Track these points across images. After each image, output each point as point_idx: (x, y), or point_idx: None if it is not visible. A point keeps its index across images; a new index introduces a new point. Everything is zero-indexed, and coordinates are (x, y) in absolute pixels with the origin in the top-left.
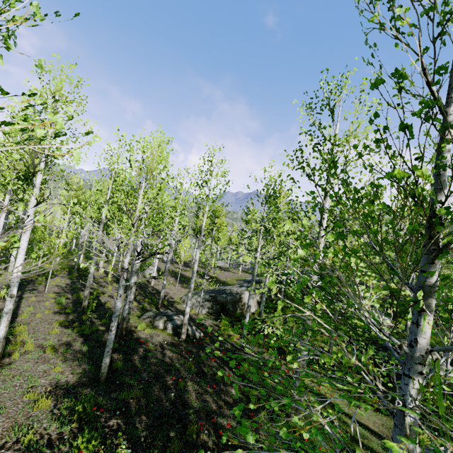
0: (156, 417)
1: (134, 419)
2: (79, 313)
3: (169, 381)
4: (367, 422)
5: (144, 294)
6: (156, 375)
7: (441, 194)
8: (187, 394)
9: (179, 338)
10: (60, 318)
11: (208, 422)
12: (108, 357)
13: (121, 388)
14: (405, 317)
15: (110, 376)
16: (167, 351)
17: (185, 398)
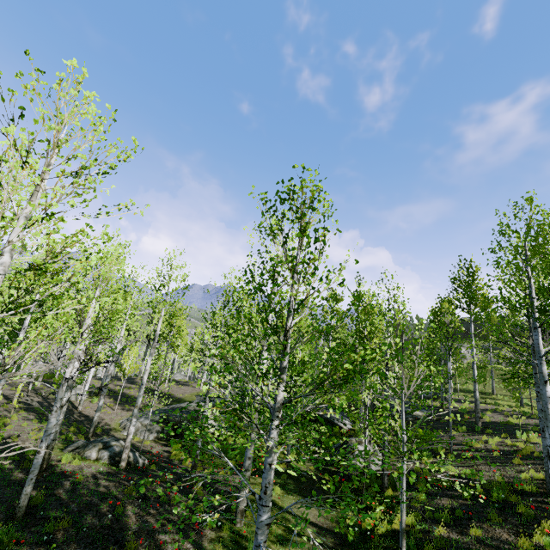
0: (89, 543)
1: (64, 543)
2: None
3: (104, 509)
4: (308, 516)
5: (68, 422)
6: (88, 505)
7: (289, 318)
8: (125, 518)
9: (117, 467)
10: None
11: (148, 539)
12: (31, 486)
13: (44, 522)
14: (264, 383)
15: (28, 512)
16: (102, 481)
17: (124, 521)
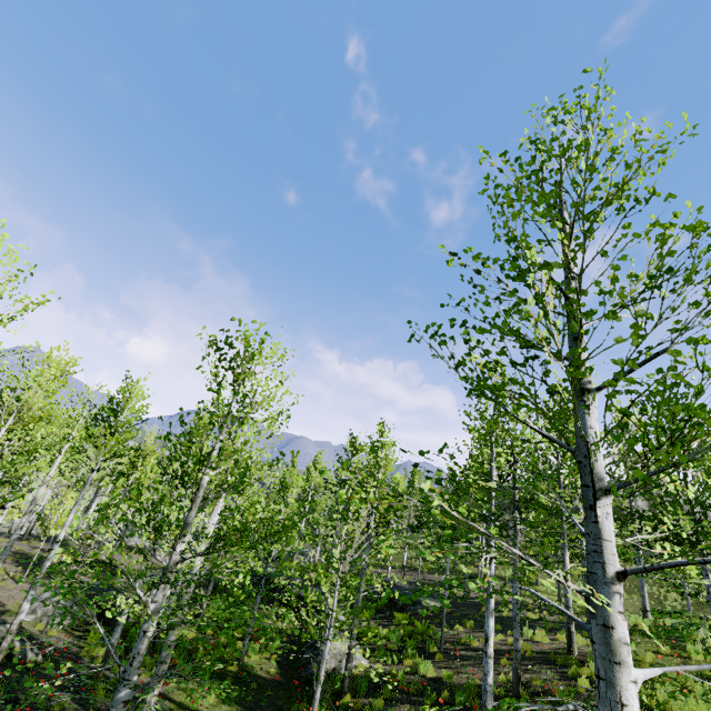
0: None
1: None
2: None
3: None
4: None
5: None
6: None
7: (207, 470)
8: None
9: None
10: None
11: None
12: None
13: None
14: (156, 538)
15: None
16: None
17: None
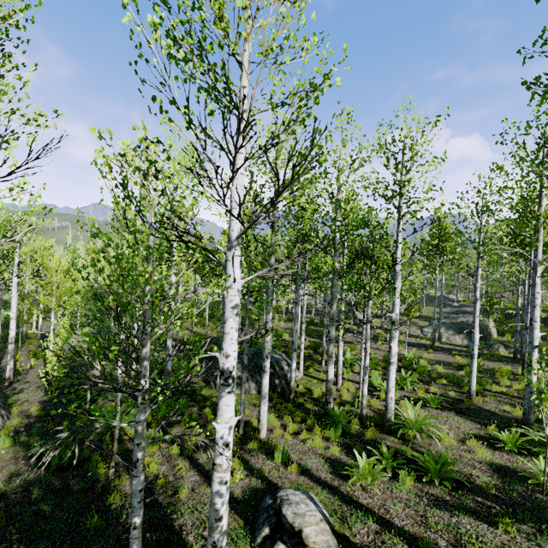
0: None
1: None
2: (440, 351)
3: None
4: None
5: None
6: None
7: None
8: None
9: None
10: (442, 355)
11: None
12: None
13: None
14: None
15: None
16: None
17: None
